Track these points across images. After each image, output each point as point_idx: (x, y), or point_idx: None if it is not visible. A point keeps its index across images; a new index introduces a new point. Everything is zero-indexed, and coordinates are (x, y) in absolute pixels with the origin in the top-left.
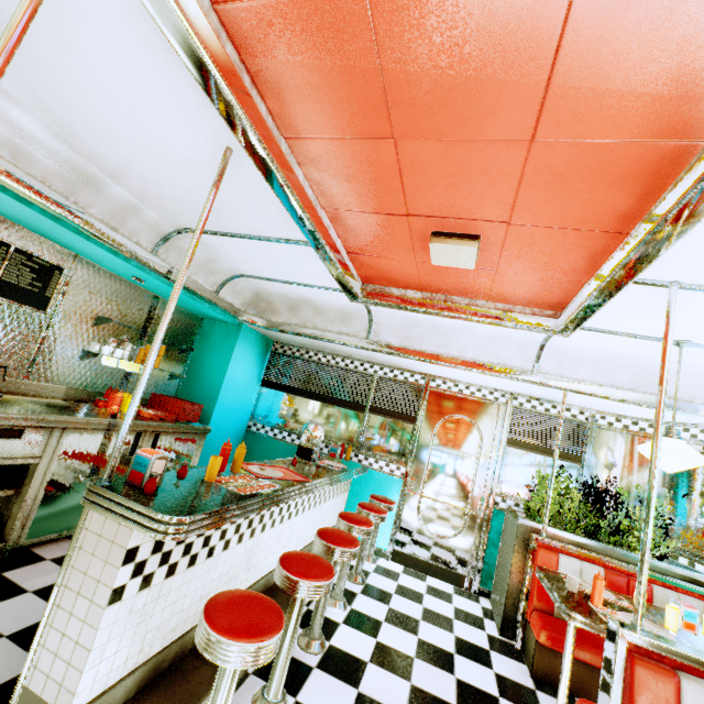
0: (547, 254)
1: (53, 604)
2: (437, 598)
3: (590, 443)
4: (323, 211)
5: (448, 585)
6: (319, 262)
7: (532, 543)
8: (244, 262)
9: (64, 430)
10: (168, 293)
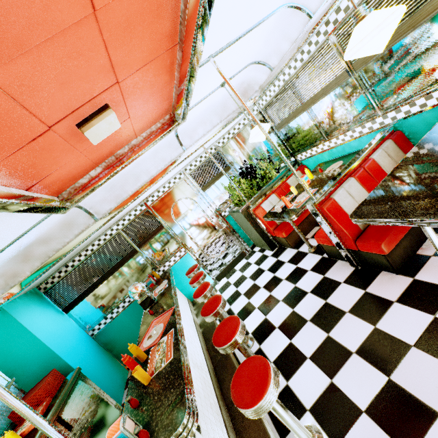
0: (148, 86)
1: None
2: (247, 269)
3: (225, 157)
4: None
5: (243, 261)
6: (14, 215)
7: (252, 213)
8: None
9: None
10: None
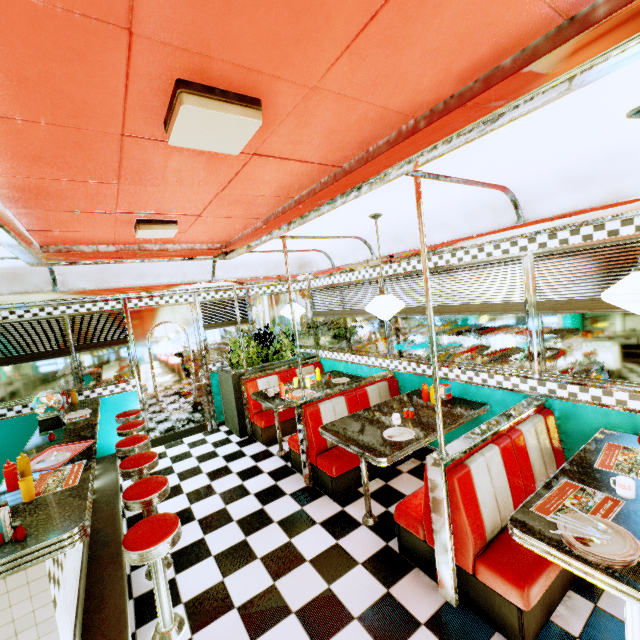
0: (221, 225)
1: None
2: (199, 447)
3: (250, 309)
4: (7, 209)
5: (199, 435)
6: None
7: (243, 383)
8: None
9: None
10: None
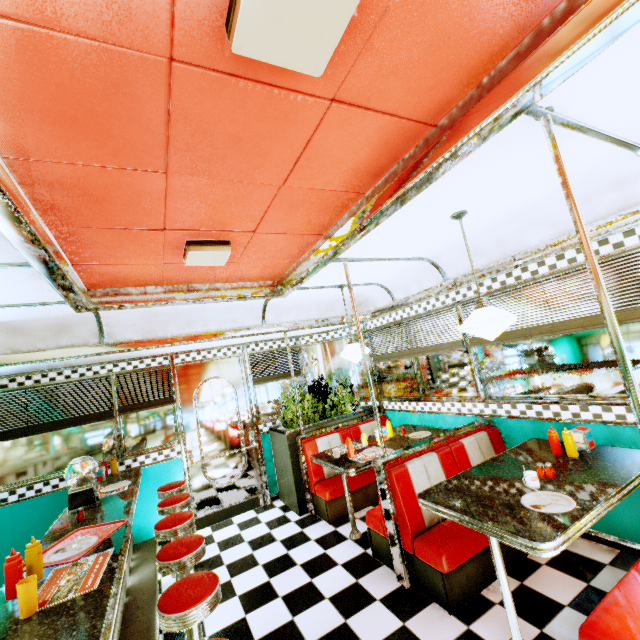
0: (276, 249)
1: None
2: (251, 528)
3: (302, 359)
4: (47, 228)
5: (250, 512)
6: (32, 280)
7: (300, 443)
8: None
9: None
10: None
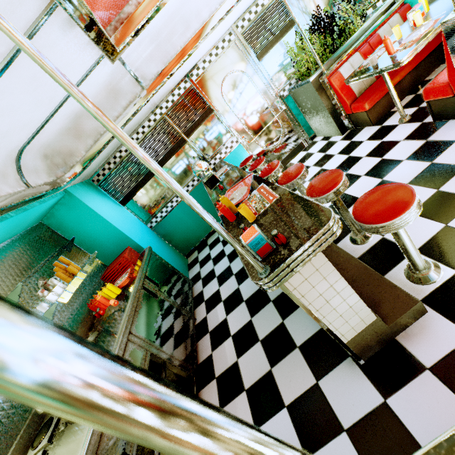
0: None
1: (321, 321)
2: (308, 159)
3: (289, 5)
4: None
5: (300, 154)
6: (66, 39)
7: (325, 82)
8: (10, 131)
9: (130, 333)
10: (5, 230)
